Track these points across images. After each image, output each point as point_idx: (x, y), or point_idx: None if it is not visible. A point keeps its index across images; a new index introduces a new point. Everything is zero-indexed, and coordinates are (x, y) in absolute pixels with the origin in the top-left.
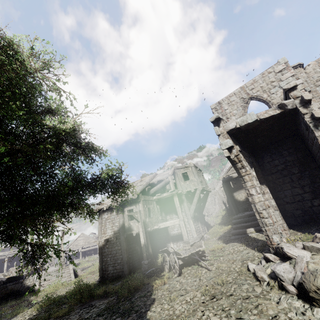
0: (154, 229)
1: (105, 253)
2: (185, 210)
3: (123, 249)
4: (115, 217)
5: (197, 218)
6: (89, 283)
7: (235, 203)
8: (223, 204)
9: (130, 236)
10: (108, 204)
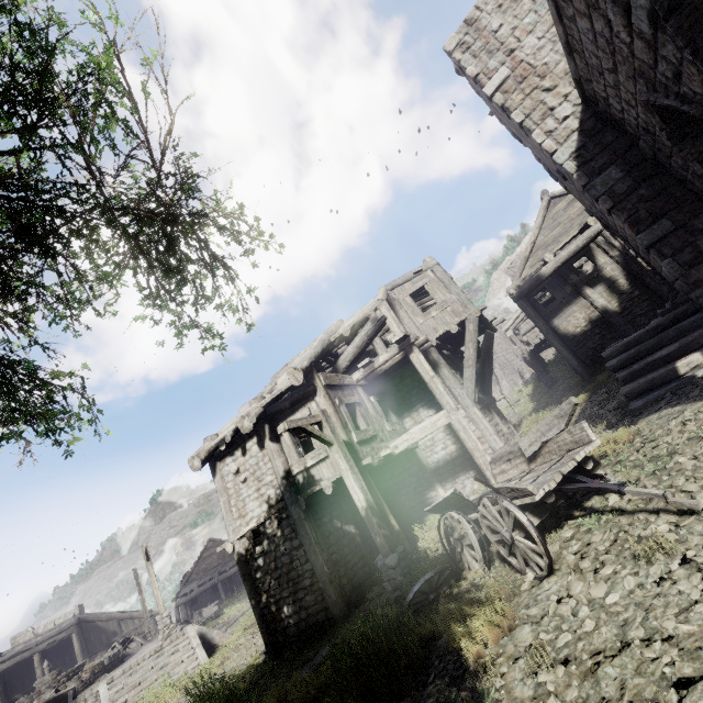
0: (382, 460)
1: (260, 570)
2: (451, 387)
3: (307, 543)
4: (258, 461)
5: (486, 404)
6: (245, 663)
7: (564, 344)
8: (516, 376)
9: (318, 501)
10: (227, 430)
